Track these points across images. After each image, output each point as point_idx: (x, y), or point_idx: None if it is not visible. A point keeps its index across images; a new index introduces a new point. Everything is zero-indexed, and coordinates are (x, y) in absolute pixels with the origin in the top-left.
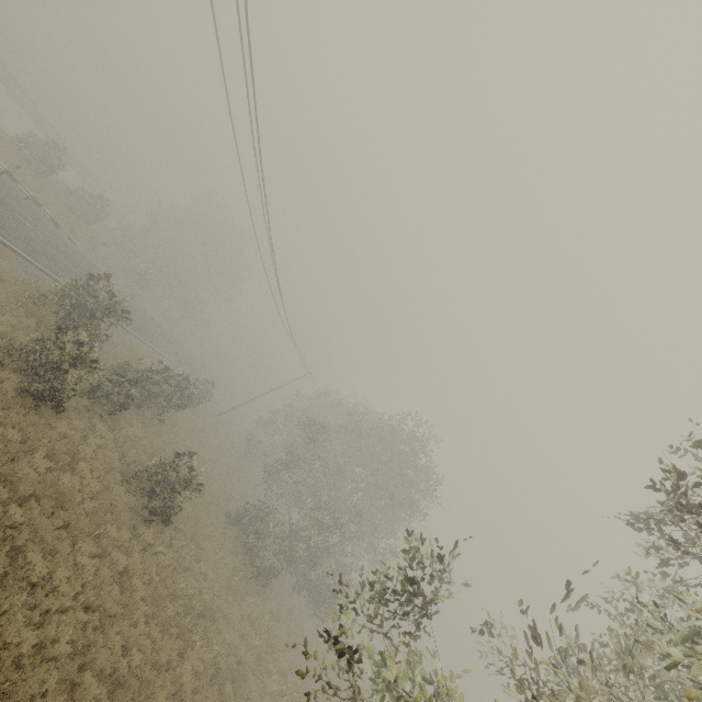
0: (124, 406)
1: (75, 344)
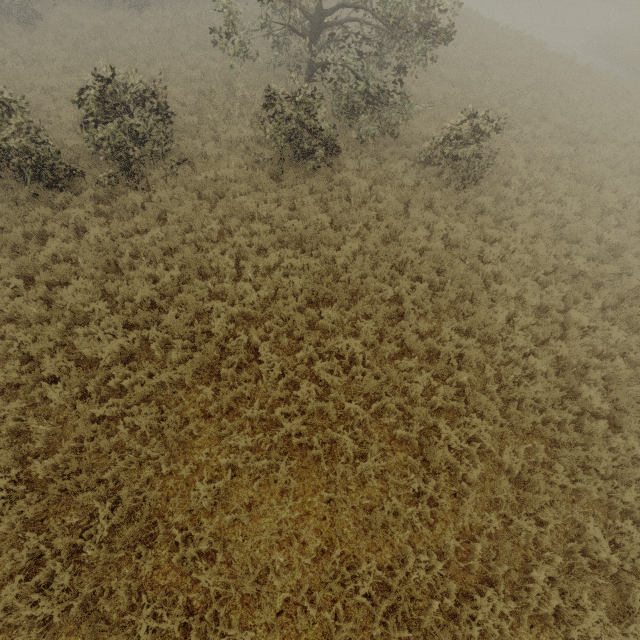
0: None
1: None
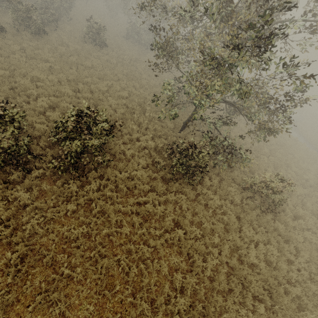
0: (56, 20)
1: None
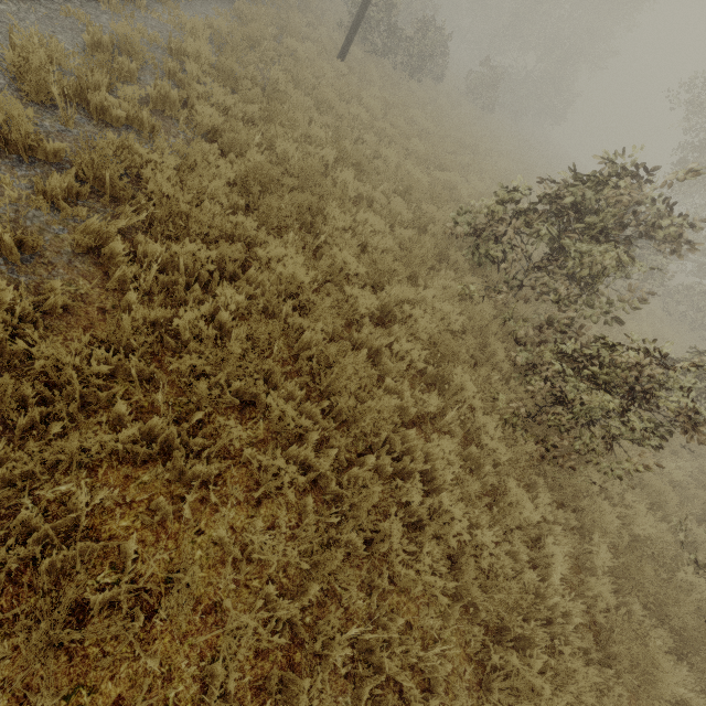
0: None
1: (385, 28)
